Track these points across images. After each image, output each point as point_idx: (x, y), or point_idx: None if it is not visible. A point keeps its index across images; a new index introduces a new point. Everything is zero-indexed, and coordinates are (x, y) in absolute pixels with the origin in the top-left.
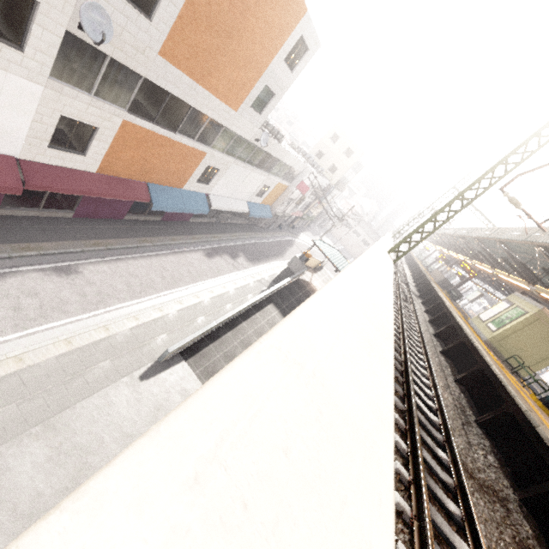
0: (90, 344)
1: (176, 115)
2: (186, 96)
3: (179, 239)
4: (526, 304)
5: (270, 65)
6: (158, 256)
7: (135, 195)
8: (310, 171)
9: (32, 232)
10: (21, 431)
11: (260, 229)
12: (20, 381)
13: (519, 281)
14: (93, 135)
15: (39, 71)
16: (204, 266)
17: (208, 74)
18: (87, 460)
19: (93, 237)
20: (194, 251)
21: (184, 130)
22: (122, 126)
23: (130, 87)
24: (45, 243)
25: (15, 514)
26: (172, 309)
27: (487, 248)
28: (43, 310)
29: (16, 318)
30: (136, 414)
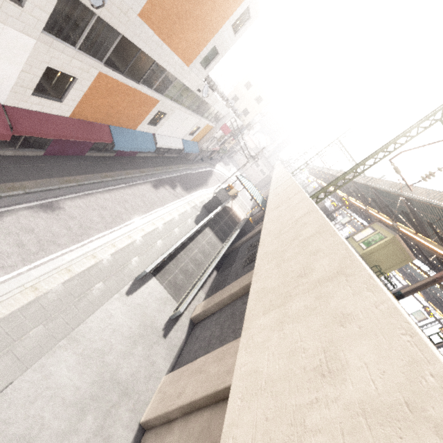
0: (85, 270)
1: (141, 68)
2: (153, 52)
3: (131, 173)
4: (385, 231)
5: (221, 29)
6: (118, 190)
7: (101, 137)
8: (232, 115)
9: (12, 172)
10: (53, 345)
11: (188, 161)
12: (40, 306)
13: (385, 218)
14: (71, 84)
15: (34, 25)
16: (153, 196)
17: (174, 34)
18: (104, 359)
19: (64, 174)
20: (144, 184)
21: (146, 81)
22: (97, 77)
23: (109, 43)
24: (27, 181)
25: (65, 405)
26: (138, 235)
27: (359, 188)
28: (41, 245)
29: (22, 253)
30: (130, 322)
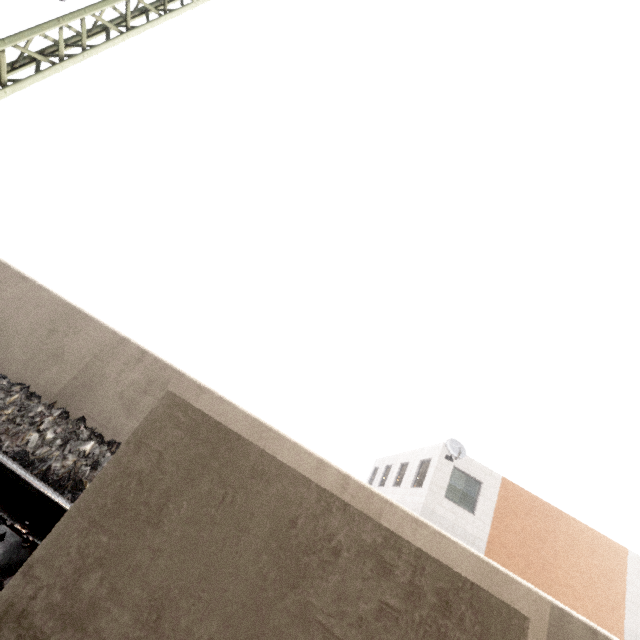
0: None
1: None
2: None
3: None
4: None
5: (625, 627)
6: None
7: None
8: None
9: None
10: None
11: None
12: None
13: None
14: None
15: None
16: None
17: None
18: None
19: None
20: None
21: None
22: None
23: None
24: None
25: None
26: None
27: None
28: None
29: None
30: None
